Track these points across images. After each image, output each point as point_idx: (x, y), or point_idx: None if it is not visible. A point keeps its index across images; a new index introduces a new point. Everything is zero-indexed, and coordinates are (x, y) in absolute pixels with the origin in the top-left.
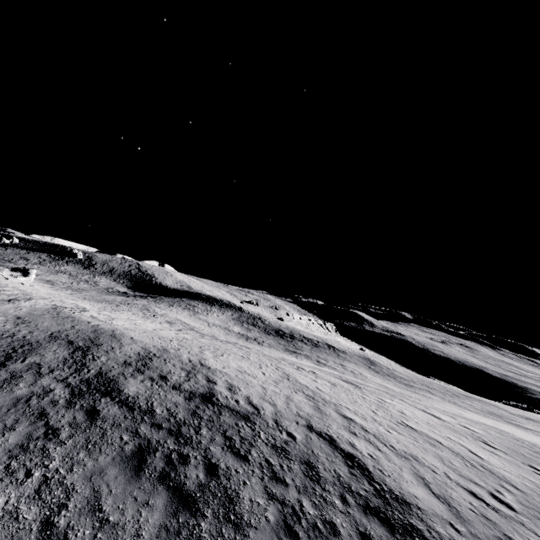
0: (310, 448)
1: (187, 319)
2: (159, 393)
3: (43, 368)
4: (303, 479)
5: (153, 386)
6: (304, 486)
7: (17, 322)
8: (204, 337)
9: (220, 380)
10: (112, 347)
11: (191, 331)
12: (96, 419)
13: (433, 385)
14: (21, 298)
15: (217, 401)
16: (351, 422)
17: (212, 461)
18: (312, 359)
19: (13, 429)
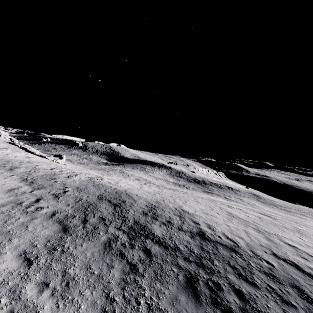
0: (288, 273)
1: (144, 176)
2: (174, 234)
3: (106, 220)
4: (302, 302)
5: (168, 229)
6: (307, 308)
7: (78, 190)
8: (160, 187)
9: (200, 221)
10: (131, 202)
11: (150, 183)
12: (151, 256)
13: (302, 209)
14: (72, 174)
15: (208, 237)
16: (296, 249)
17: (235, 287)
18: (221, 196)
19: (113, 266)
